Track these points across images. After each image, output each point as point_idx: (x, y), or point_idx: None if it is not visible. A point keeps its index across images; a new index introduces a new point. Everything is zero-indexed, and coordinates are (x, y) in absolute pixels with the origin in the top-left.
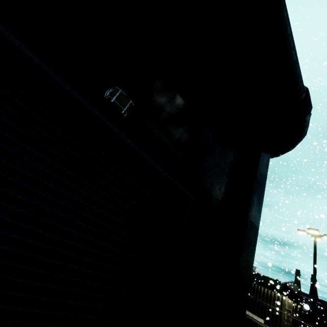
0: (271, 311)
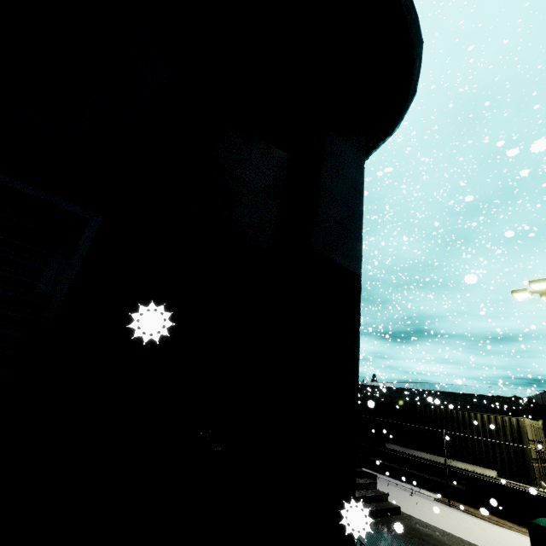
0: (505, 452)
